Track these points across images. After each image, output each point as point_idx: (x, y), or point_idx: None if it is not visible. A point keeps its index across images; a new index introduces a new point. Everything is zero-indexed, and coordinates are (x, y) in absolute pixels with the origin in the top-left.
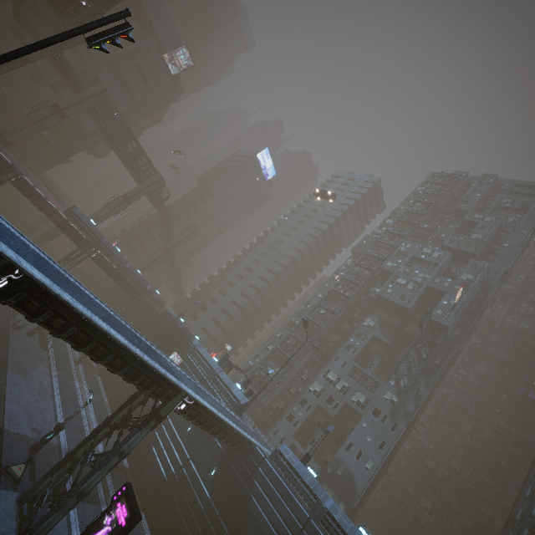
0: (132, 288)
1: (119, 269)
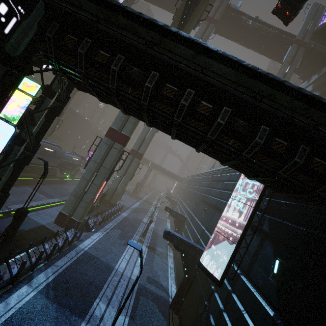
0: None
1: None
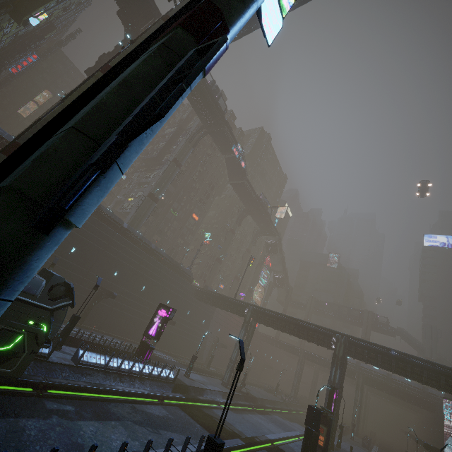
0: (414, 397)
1: (387, 381)
